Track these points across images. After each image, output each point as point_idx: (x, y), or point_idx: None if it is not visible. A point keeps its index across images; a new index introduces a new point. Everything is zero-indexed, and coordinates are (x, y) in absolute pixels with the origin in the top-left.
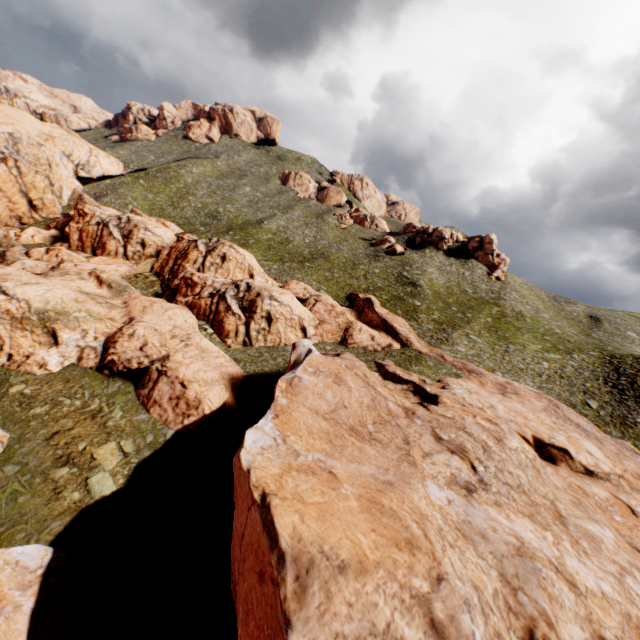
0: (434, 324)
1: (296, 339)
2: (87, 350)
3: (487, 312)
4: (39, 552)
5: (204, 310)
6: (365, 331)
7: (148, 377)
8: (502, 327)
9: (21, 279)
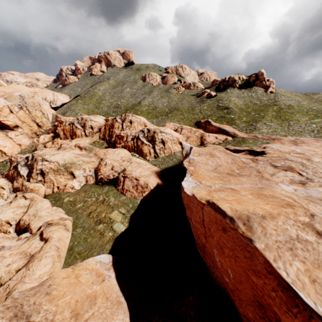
0: (245, 123)
1: (178, 149)
2: (88, 177)
3: (271, 110)
4: (106, 257)
5: (131, 147)
6: (211, 136)
7: (119, 181)
8: (282, 115)
9: (50, 153)
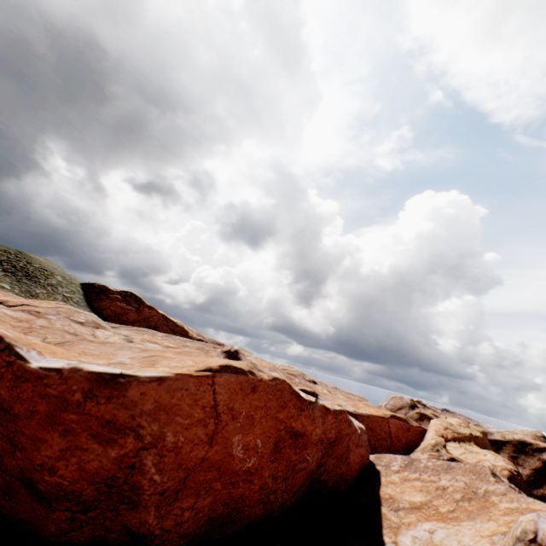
0: None
1: None
2: None
3: None
4: None
5: None
6: None
7: None
8: None
9: None
